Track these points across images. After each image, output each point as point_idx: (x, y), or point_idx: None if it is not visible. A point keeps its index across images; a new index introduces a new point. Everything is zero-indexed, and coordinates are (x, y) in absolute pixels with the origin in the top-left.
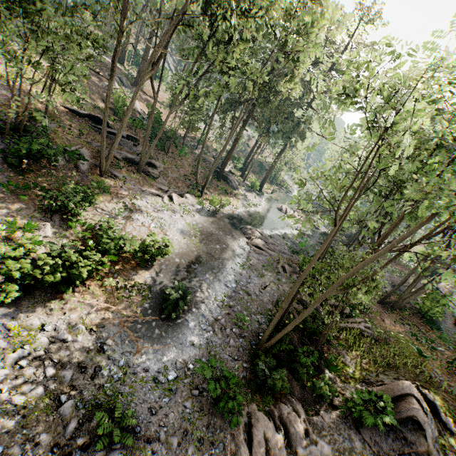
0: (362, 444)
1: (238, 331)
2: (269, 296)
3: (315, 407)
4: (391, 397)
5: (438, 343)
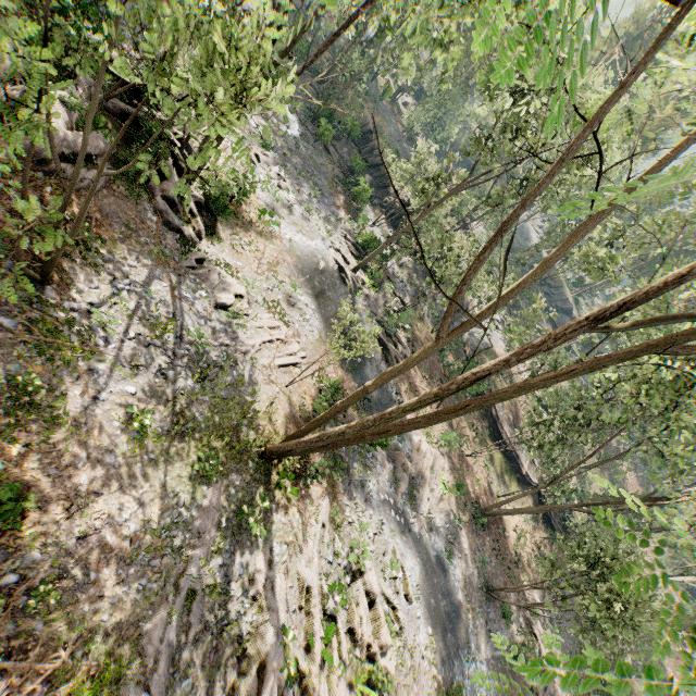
0: (354, 146)
1: (300, 112)
2: (293, 82)
3: (338, 139)
4: (364, 125)
5: (366, 98)
